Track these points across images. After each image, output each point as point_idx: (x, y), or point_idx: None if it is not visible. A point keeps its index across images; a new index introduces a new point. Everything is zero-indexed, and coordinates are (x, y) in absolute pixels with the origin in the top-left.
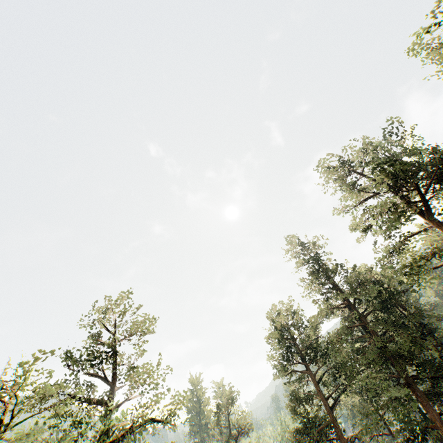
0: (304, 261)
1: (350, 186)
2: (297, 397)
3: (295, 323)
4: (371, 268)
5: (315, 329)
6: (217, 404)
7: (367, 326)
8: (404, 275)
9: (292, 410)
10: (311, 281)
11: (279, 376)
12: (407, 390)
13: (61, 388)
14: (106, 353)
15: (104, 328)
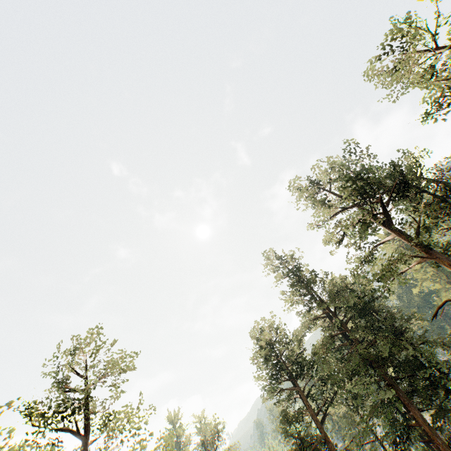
0: (283, 275)
1: (322, 200)
2: (287, 417)
3: (280, 339)
4: (345, 277)
5: (299, 342)
6: (202, 440)
7: (350, 333)
8: (377, 281)
9: (284, 431)
10: (292, 294)
11: (269, 397)
12: (391, 392)
13: (24, 450)
14: (74, 399)
15: (71, 369)
